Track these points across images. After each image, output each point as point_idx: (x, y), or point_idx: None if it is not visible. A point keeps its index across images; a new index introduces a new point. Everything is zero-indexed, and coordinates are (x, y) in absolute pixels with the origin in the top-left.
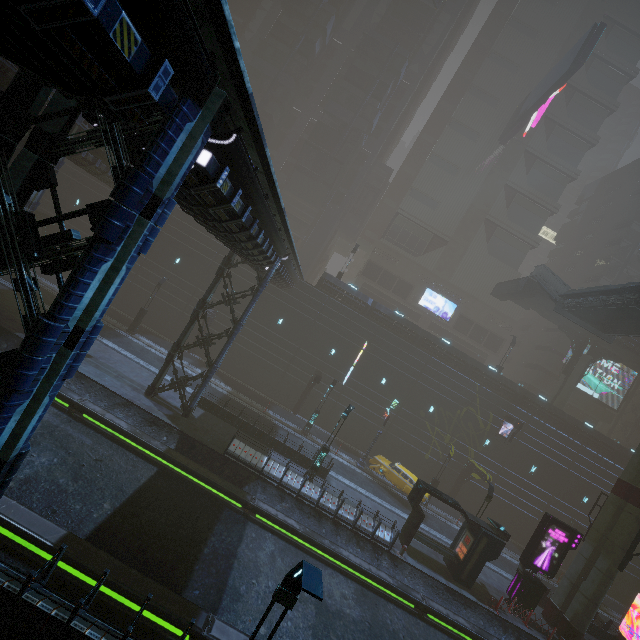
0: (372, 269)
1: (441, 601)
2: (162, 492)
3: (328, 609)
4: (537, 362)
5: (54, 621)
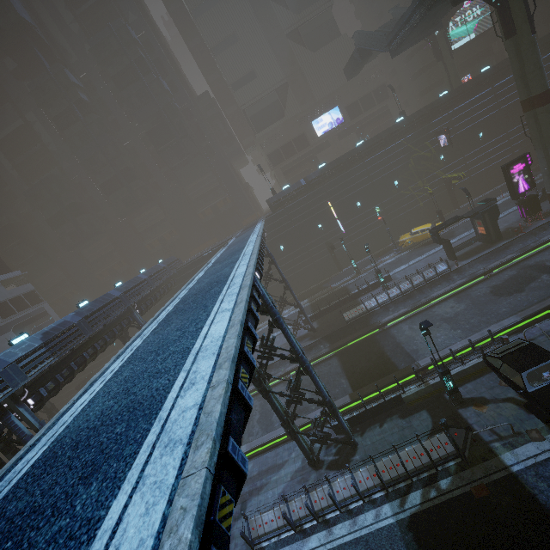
0: (274, 157)
1: (494, 260)
2: (349, 359)
3: (450, 318)
4: (417, 69)
5: (381, 404)
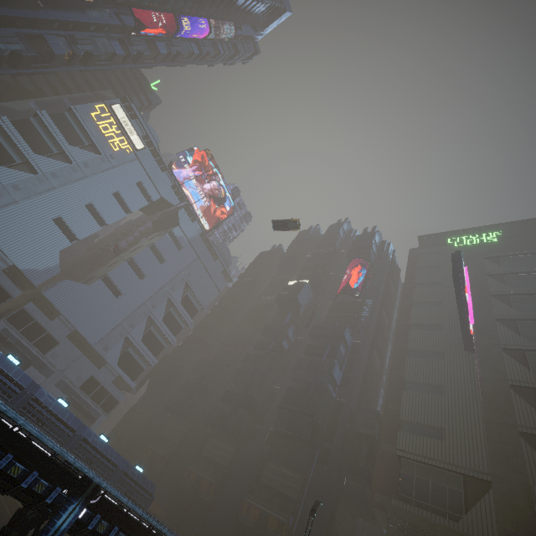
0: None
1: None
2: None
3: None
4: None
5: None
